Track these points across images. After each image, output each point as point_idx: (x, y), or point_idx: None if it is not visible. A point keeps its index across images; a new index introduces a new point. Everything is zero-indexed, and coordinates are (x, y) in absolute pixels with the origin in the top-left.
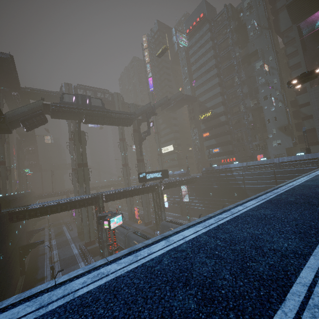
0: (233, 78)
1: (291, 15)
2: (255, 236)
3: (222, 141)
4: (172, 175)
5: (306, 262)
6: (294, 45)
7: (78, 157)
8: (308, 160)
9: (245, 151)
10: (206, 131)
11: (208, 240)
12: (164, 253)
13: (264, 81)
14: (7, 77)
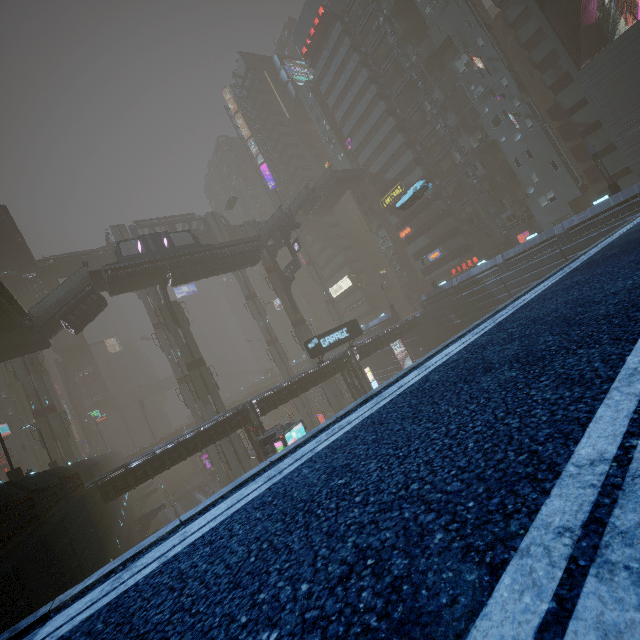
0: (421, 106)
1: None
2: (571, 300)
3: (441, 234)
4: (367, 331)
5: None
6: (519, 1)
7: (182, 352)
8: (620, 206)
9: (491, 237)
10: (404, 227)
11: (492, 337)
12: (426, 374)
13: (484, 91)
14: (7, 249)
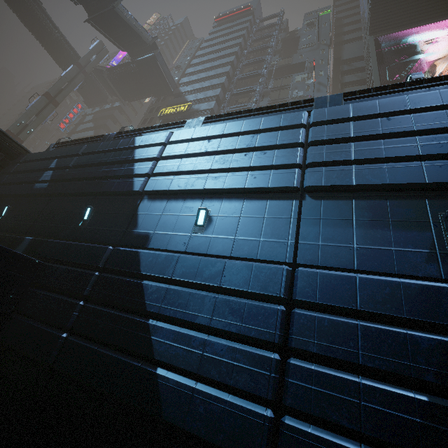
0: (253, 85)
1: (373, 18)
2: None
3: None
4: None
5: None
6: (358, 75)
7: None
8: None
9: None
10: None
11: None
12: None
13: (302, 97)
14: None
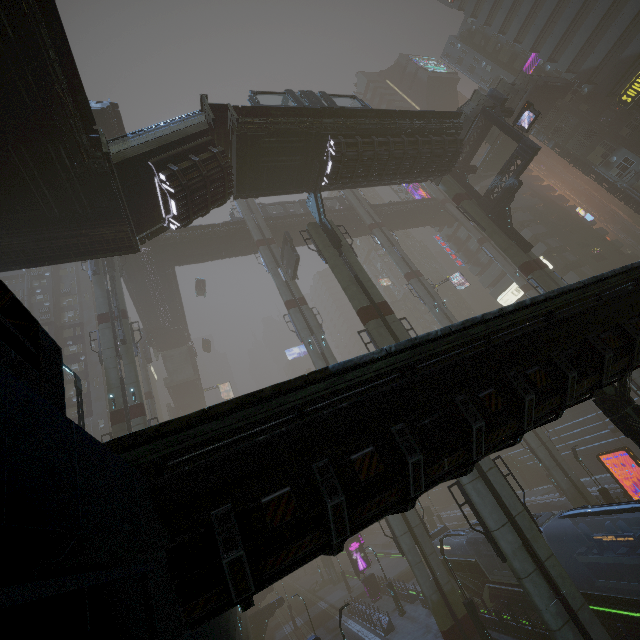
0: None
1: None
2: None
3: None
4: None
5: None
6: None
7: (350, 289)
8: None
9: None
10: None
11: None
12: None
13: None
14: None
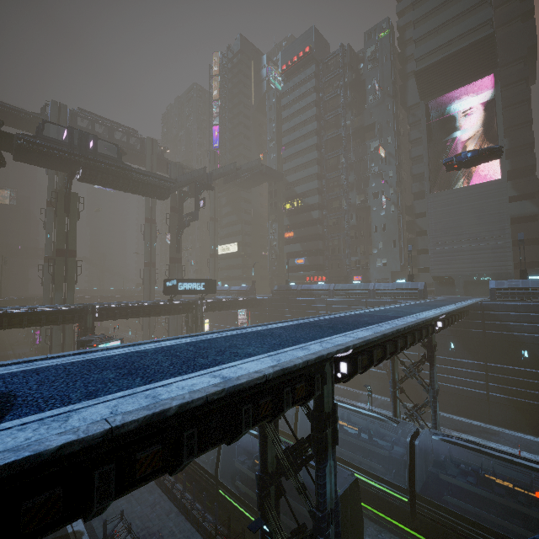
0: (339, 156)
1: (420, 88)
2: (234, 345)
3: (310, 249)
4: (228, 292)
5: (247, 358)
6: (421, 130)
7: (59, 237)
8: (407, 291)
9: (340, 268)
10: (290, 230)
11: (182, 347)
12: (122, 353)
13: (378, 171)
14: None
